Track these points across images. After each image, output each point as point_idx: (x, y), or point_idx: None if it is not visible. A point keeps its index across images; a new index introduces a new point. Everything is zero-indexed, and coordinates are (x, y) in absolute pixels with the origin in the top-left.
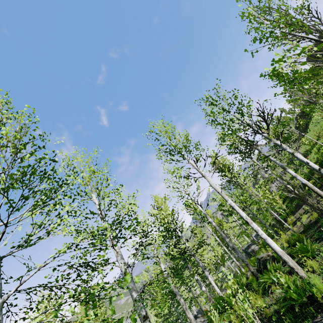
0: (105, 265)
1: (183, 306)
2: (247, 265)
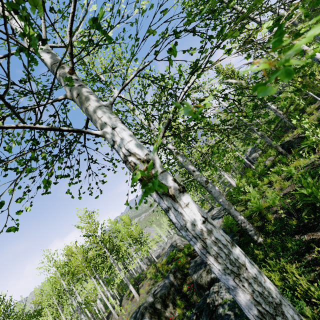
0: None
1: None
2: (276, 147)
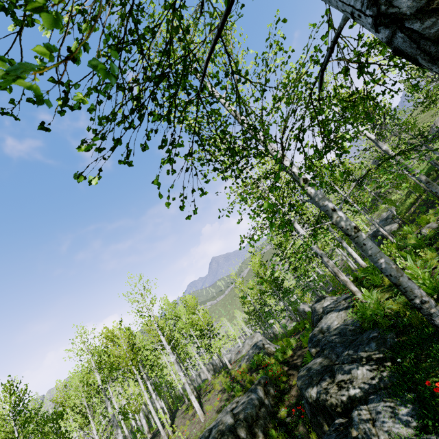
0: (264, 177)
1: (334, 268)
2: None
